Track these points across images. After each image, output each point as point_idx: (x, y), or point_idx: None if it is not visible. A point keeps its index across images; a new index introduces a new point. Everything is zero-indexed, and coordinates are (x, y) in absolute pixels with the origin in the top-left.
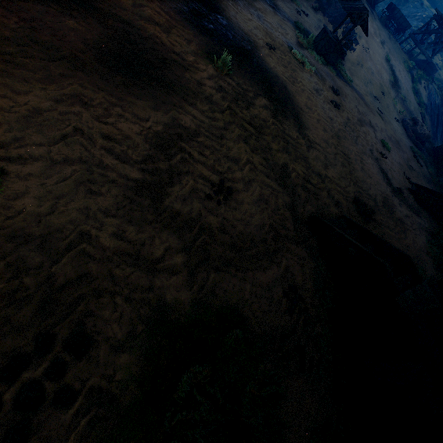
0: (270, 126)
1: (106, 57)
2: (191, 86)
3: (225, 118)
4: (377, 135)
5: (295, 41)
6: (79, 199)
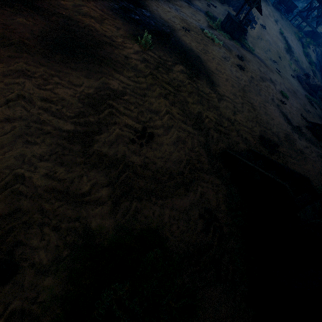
0: (187, 85)
1: (49, 42)
2: (119, 59)
3: (147, 81)
4: (277, 87)
5: (206, 25)
6: (17, 149)
